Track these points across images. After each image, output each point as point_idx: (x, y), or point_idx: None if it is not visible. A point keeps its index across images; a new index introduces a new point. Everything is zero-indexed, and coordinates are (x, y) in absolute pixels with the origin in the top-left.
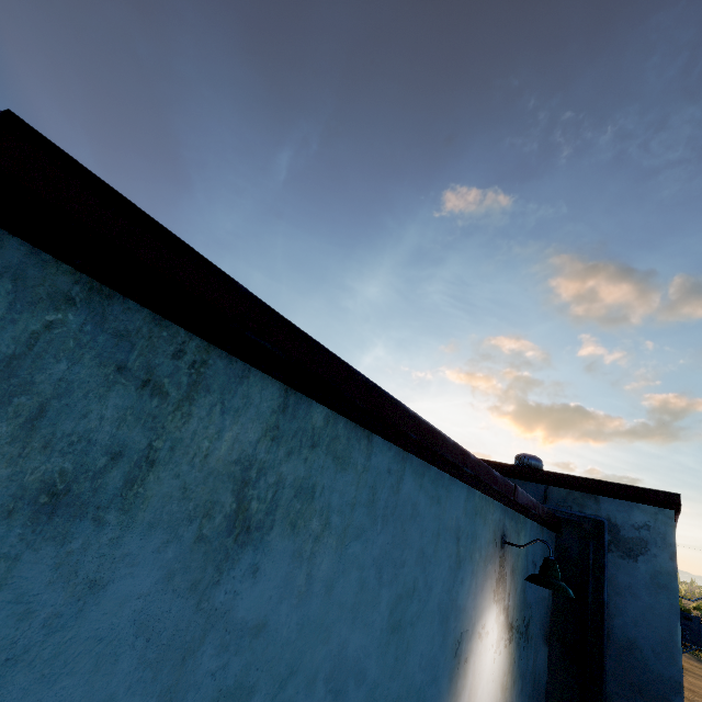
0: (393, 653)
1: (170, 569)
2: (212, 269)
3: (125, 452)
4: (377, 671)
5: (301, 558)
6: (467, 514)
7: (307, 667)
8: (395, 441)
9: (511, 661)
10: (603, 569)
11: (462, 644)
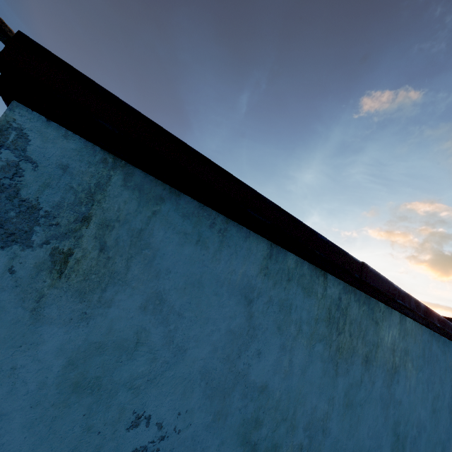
0: (433, 422)
1: (383, 379)
2: (390, 282)
3: (374, 344)
4: (429, 428)
5: (407, 378)
6: None
7: (411, 419)
8: (431, 328)
9: None
10: None
11: None
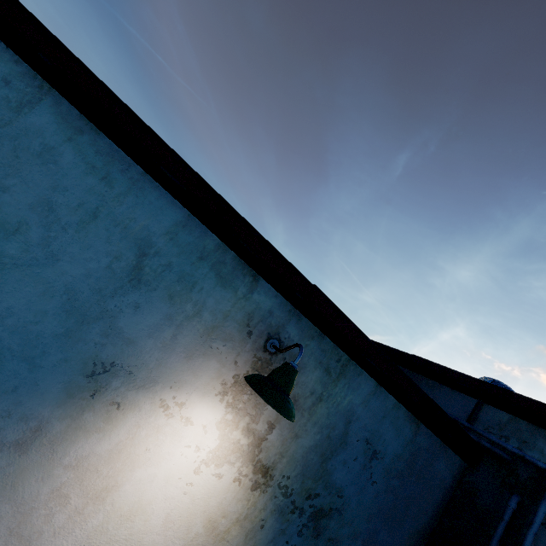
0: None
1: None
2: None
3: None
4: None
5: None
6: (178, 244)
7: None
8: (12, 47)
9: (252, 517)
10: (520, 544)
11: (113, 378)
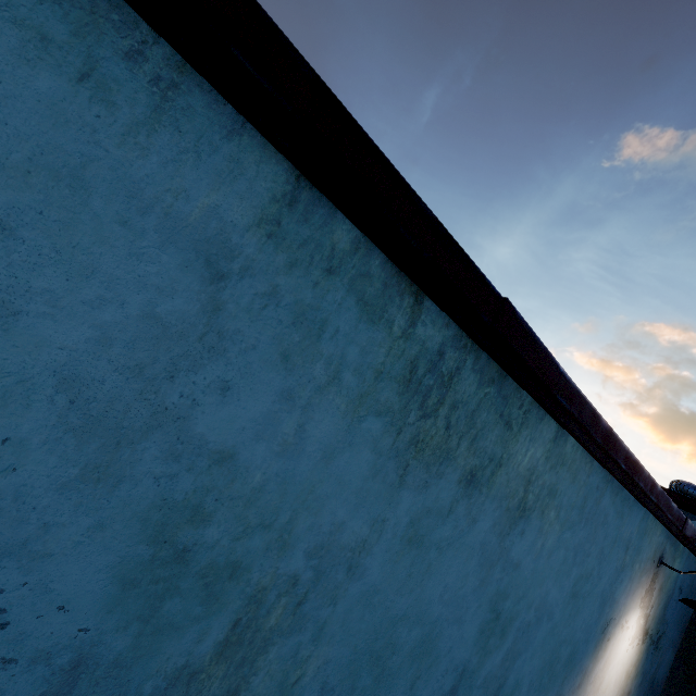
0: (569, 610)
1: (495, 521)
2: (552, 360)
3: (494, 458)
4: (559, 617)
5: (541, 533)
6: (638, 532)
7: (529, 597)
8: (609, 468)
9: (638, 659)
10: None
11: (609, 626)
